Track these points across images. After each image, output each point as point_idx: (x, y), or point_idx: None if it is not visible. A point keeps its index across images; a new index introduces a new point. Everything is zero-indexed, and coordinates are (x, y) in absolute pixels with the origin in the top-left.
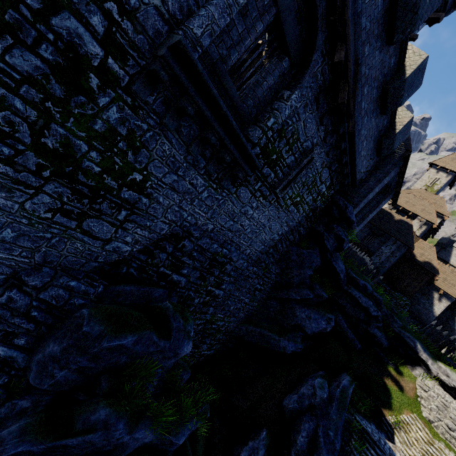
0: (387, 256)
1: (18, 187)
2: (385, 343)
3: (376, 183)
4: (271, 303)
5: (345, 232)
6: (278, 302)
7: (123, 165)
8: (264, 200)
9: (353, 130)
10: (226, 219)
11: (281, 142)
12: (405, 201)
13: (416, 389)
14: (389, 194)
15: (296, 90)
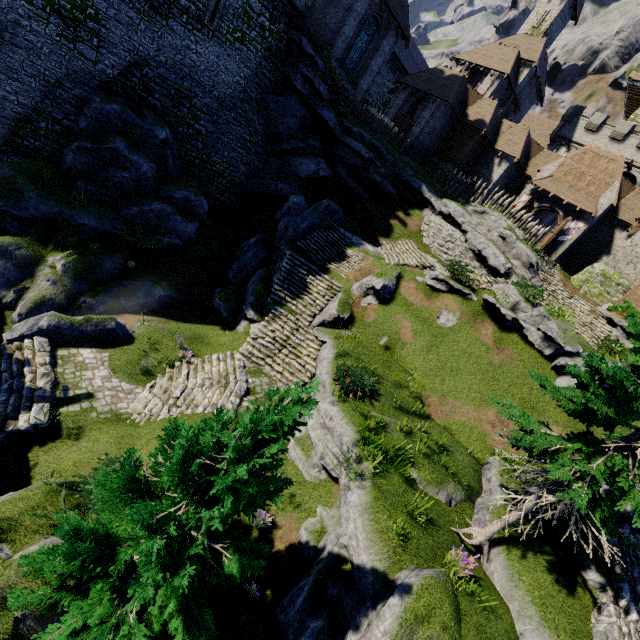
0: (427, 120)
1: (40, 20)
2: (392, 192)
3: (348, 14)
4: (272, 161)
5: (308, 69)
6: (278, 159)
7: (81, 3)
8: (200, 34)
9: None
10: (174, 52)
11: None
12: (482, 55)
13: (421, 226)
14: (389, 30)
15: None
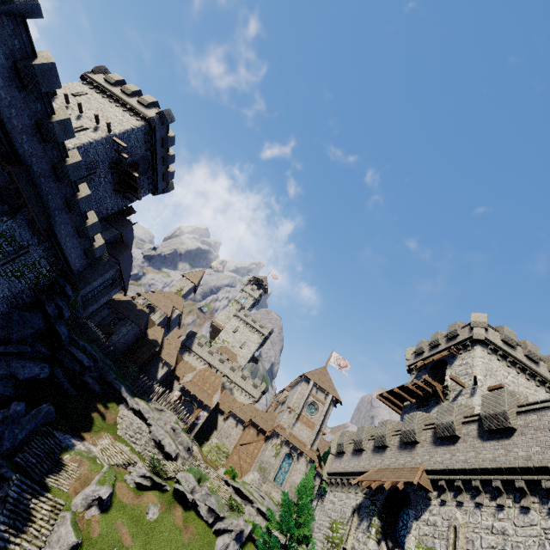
0: (124, 334)
1: None
2: (98, 390)
3: (100, 276)
4: None
5: (64, 302)
6: None
7: None
8: None
9: (59, 242)
10: None
11: (2, 239)
12: (156, 298)
13: (116, 419)
14: (118, 286)
15: (12, 219)
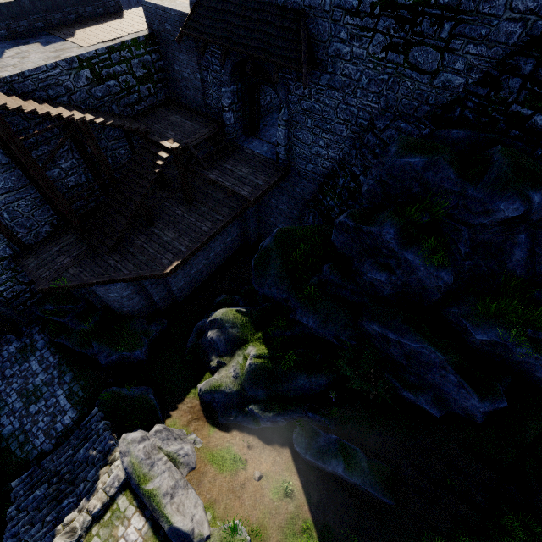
0: None
1: (364, 34)
2: None
3: None
4: None
5: None
6: None
7: None
8: None
9: None
10: None
11: None
12: None
13: None
14: None
15: None
